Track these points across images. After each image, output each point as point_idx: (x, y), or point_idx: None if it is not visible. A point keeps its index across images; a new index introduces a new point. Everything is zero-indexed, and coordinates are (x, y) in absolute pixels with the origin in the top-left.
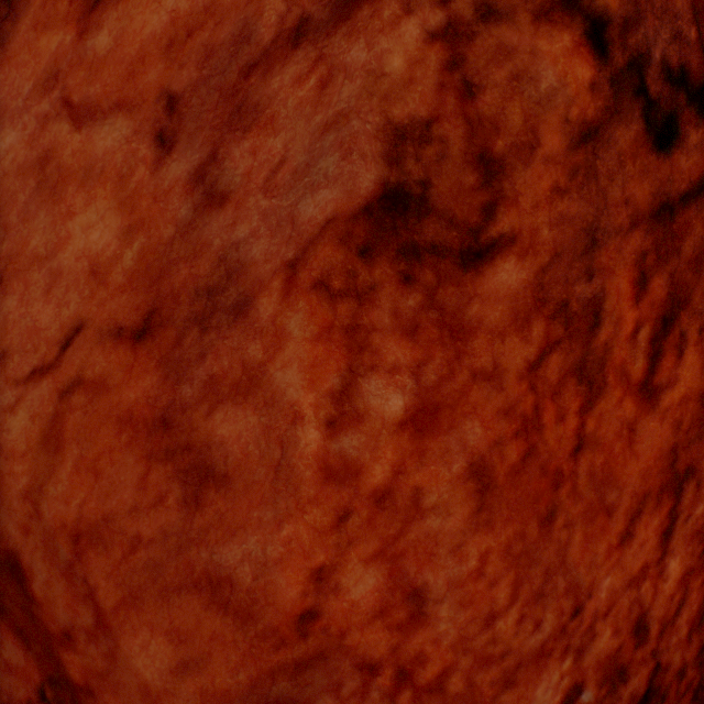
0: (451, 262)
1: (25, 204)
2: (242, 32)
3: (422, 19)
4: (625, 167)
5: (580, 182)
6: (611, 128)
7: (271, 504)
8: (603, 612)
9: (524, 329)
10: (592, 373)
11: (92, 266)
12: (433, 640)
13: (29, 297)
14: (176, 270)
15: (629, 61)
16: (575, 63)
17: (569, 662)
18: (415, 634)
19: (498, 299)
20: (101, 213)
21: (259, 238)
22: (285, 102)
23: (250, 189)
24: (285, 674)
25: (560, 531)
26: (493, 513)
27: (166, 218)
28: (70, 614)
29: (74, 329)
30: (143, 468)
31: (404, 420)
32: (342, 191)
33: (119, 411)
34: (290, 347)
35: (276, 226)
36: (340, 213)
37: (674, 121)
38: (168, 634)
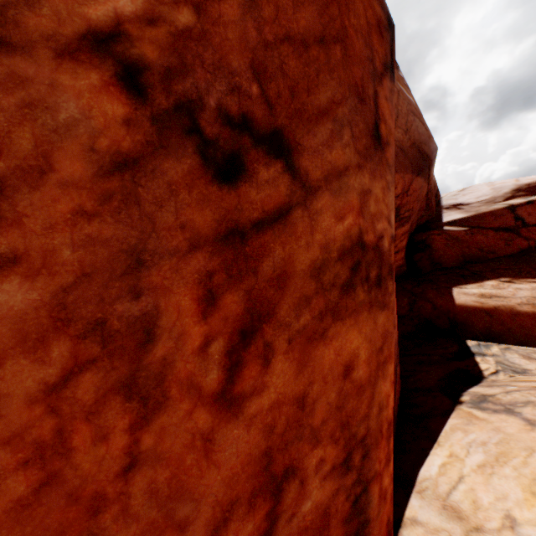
0: None
1: None
2: None
3: None
4: (179, 195)
5: (117, 206)
6: (157, 159)
7: None
8: None
9: (38, 350)
10: (148, 388)
11: None
12: None
13: None
14: None
15: (178, 104)
16: (104, 99)
17: None
18: None
19: None
20: None
21: None
22: None
23: None
24: None
25: None
26: None
27: None
28: None
29: None
30: None
31: None
32: None
33: None
34: None
35: None
36: None
37: (240, 159)
38: None
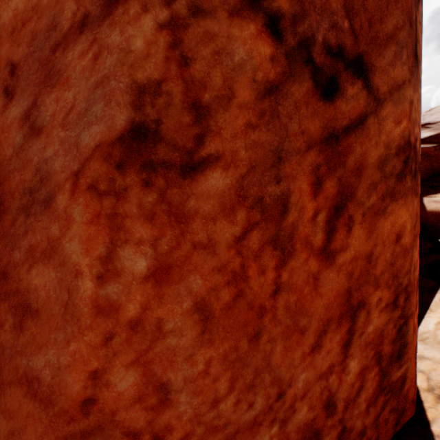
0: (175, 172)
1: None
2: (52, 23)
3: (155, 15)
4: (300, 110)
5: (267, 120)
6: (288, 85)
7: (62, 329)
8: (301, 395)
9: (231, 215)
10: (284, 243)
11: None
12: (177, 416)
13: None
14: (13, 176)
15: (299, 42)
16: (259, 43)
17: (276, 428)
18: (164, 412)
19: (210, 196)
20: None
21: (59, 156)
22: (75, 69)
23: (54, 125)
24: (75, 439)
25: (265, 345)
26: (213, 334)
27: (8, 143)
28: None
29: None
30: None
31: (147, 275)
32: (105, 127)
33: None
34: (75, 227)
35: (68, 148)
36: (104, 141)
37: (336, 80)
38: (4, 412)
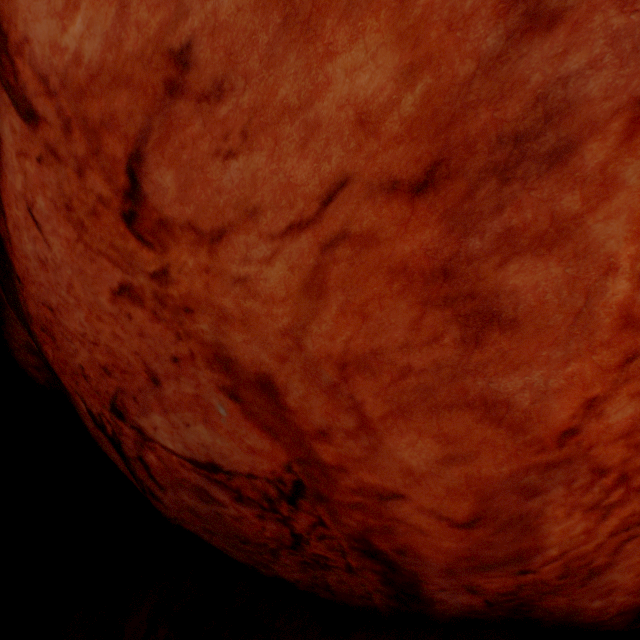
0: None
1: (268, 45)
2: None
3: None
4: None
5: None
6: None
7: (561, 346)
8: None
9: None
10: None
11: (359, 116)
12: None
13: (279, 153)
14: (472, 115)
15: None
16: None
17: None
18: None
19: None
20: (371, 51)
21: (599, 69)
22: None
23: (597, 3)
24: (535, 471)
25: None
26: None
27: (463, 51)
28: (328, 419)
29: (336, 184)
30: (416, 312)
31: None
32: None
33: (390, 263)
34: (620, 197)
35: (630, 51)
36: None
37: None
38: (435, 437)
